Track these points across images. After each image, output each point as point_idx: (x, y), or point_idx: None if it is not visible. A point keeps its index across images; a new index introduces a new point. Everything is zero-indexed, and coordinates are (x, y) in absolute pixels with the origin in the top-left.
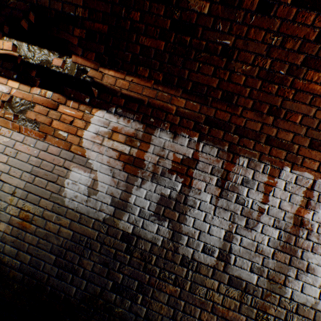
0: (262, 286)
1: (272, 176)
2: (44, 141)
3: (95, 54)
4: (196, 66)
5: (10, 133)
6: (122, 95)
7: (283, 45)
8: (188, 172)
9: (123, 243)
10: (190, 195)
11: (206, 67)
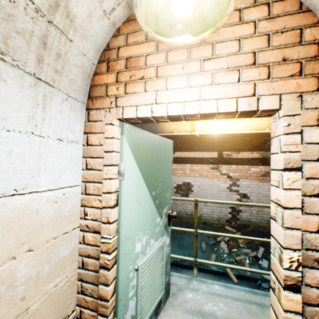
0: None
1: None
2: None
3: None
4: None
5: (267, 184)
6: None
7: None
8: None
9: None
10: None
11: None
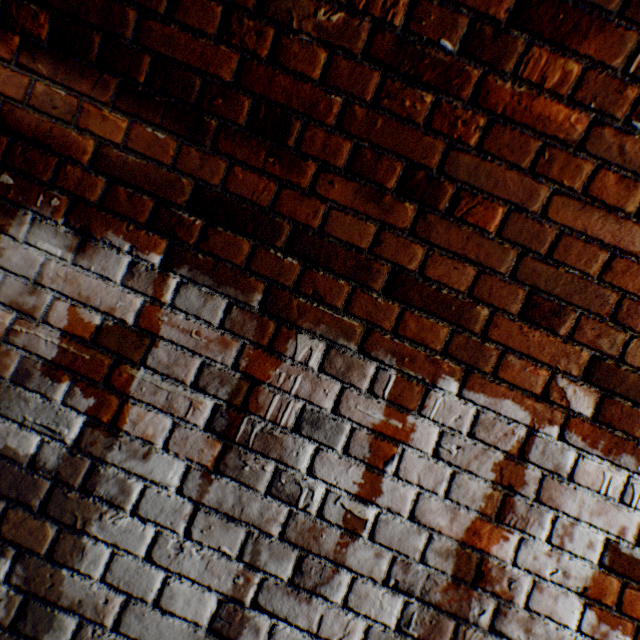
0: None
1: (399, 408)
2: None
3: None
4: None
5: None
6: None
7: None
8: (115, 375)
9: None
10: (113, 460)
11: (199, 3)
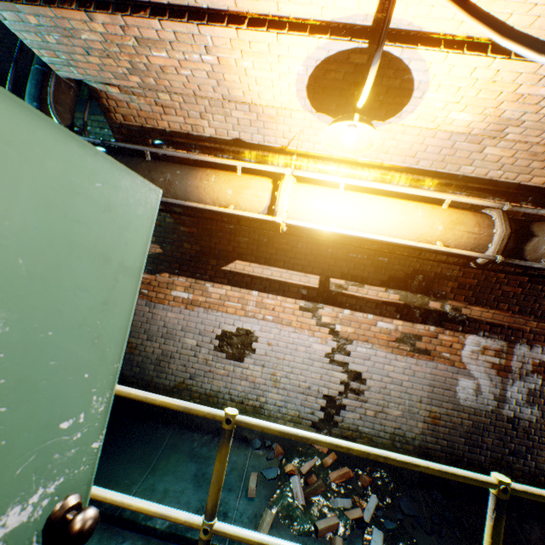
0: None
1: None
2: (432, 361)
3: (463, 297)
4: (544, 301)
5: (404, 358)
6: (486, 322)
7: None
8: (544, 371)
9: (508, 423)
10: None
11: None
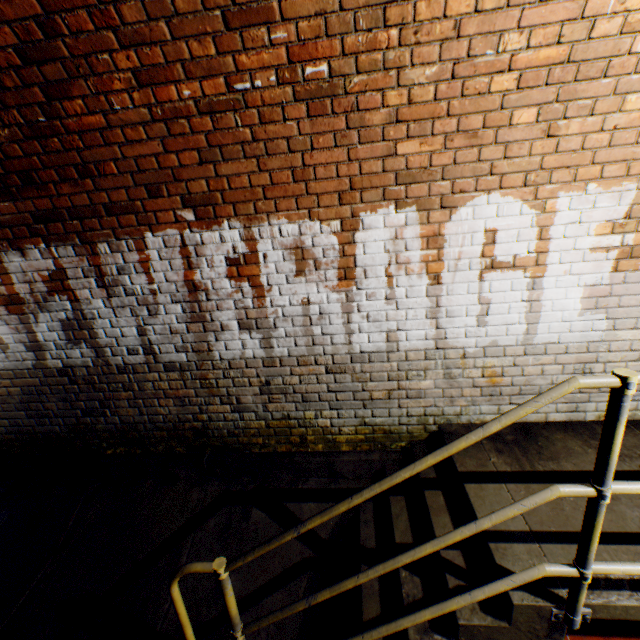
0: (194, 360)
1: (141, 251)
2: None
3: None
4: None
5: None
6: None
7: (5, 86)
8: (66, 286)
9: (64, 378)
10: (85, 308)
11: None
